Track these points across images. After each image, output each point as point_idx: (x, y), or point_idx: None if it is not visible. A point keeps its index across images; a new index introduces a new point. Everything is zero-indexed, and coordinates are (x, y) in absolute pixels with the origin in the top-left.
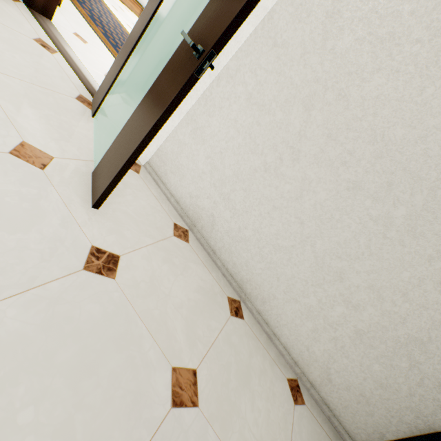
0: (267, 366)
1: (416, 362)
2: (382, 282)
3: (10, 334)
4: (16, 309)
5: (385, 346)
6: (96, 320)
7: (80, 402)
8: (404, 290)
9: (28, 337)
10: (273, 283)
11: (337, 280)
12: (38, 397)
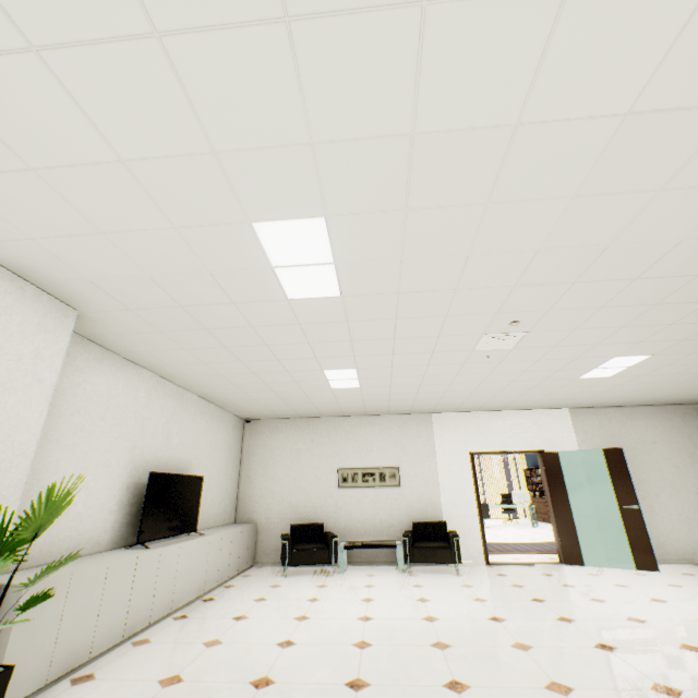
0: None
1: None
2: (693, 507)
3: None
4: None
5: None
6: None
7: None
8: (697, 503)
9: None
10: (686, 543)
11: (689, 520)
12: None
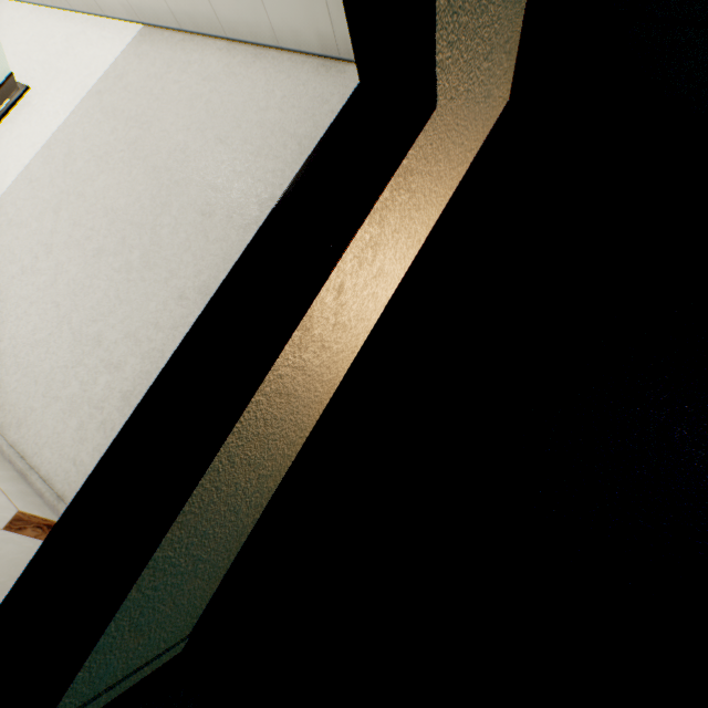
0: None
1: None
2: (136, 325)
3: None
4: None
5: None
6: None
7: None
8: (156, 321)
9: None
10: (32, 391)
11: (97, 346)
12: None
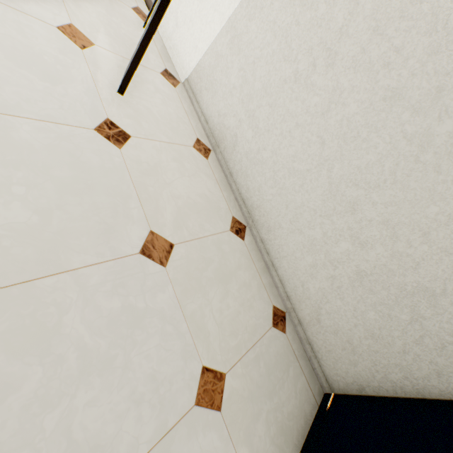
0: (254, 285)
1: (420, 316)
2: (400, 218)
3: (22, 140)
4: (31, 127)
5: (387, 293)
6: (93, 166)
7: (62, 206)
8: (426, 229)
9: (34, 149)
10: (281, 211)
11: (348, 211)
12: (31, 185)
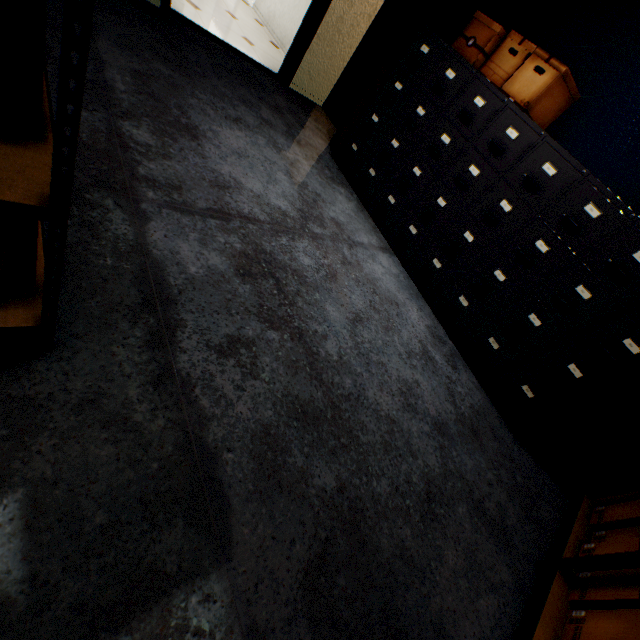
0: (279, 56)
1: None
2: None
3: None
4: None
5: None
6: None
7: None
8: None
9: None
10: (293, 29)
11: None
12: None
